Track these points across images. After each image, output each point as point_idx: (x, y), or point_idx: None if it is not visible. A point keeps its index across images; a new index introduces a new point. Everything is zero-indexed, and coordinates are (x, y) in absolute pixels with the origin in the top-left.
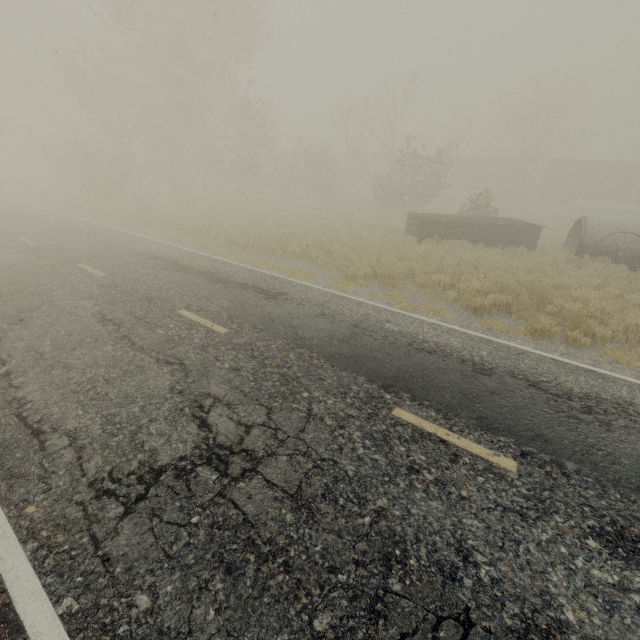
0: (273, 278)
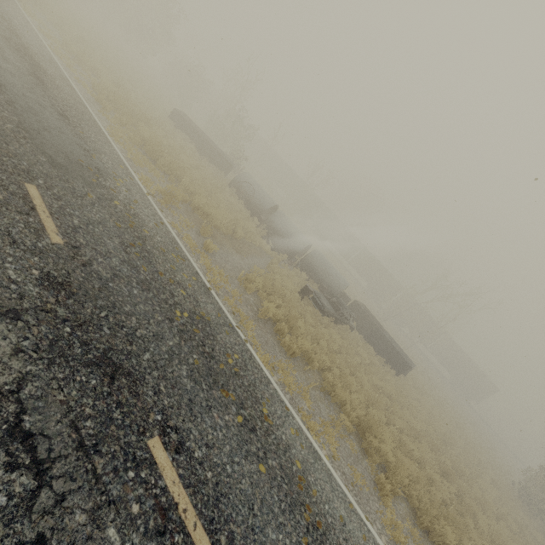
0: None
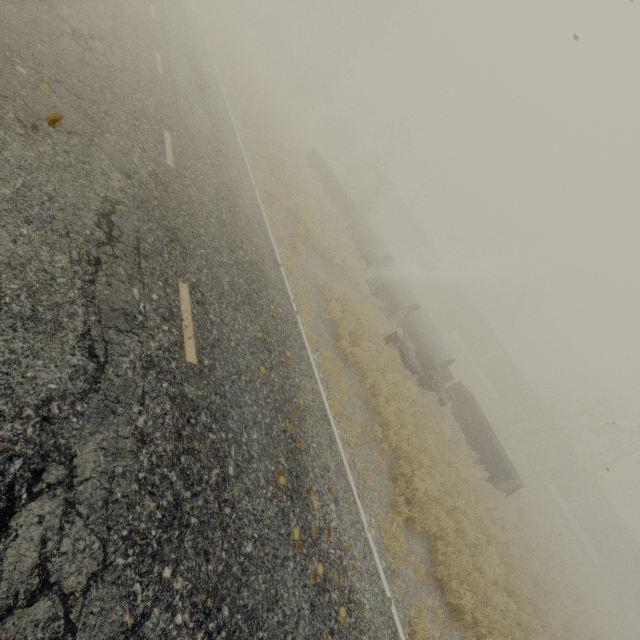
0: (202, 38)
